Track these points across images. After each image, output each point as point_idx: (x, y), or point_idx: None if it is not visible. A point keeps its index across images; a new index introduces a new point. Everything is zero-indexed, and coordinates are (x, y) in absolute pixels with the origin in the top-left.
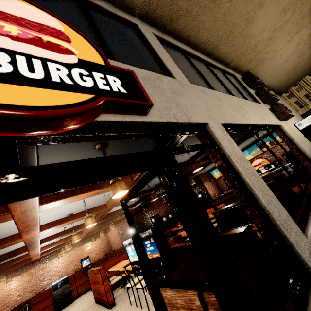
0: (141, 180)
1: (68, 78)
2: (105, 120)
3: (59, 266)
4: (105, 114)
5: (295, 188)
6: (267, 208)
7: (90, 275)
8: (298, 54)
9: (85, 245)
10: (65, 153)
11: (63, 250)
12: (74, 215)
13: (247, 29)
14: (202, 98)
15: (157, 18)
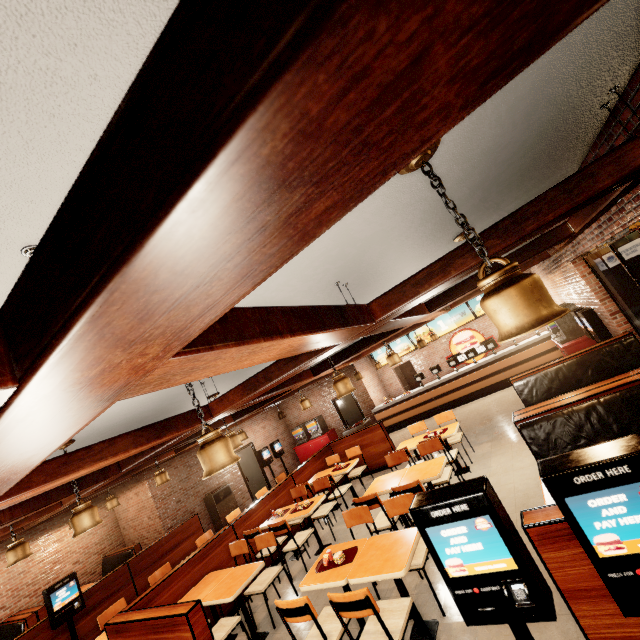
0: None
1: None
2: None
3: None
4: None
5: None
6: None
7: (122, 638)
8: None
9: (40, 542)
10: None
11: None
12: (115, 438)
13: None
14: None
15: None
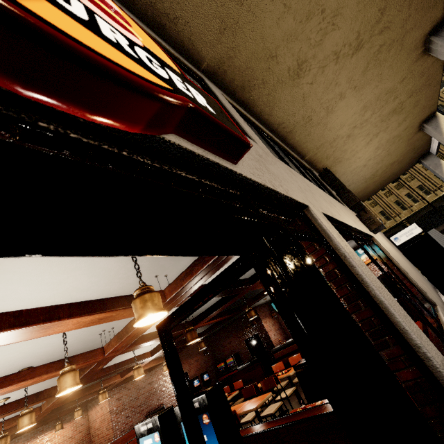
0: (218, 277)
1: (130, 49)
2: (178, 144)
3: None
4: (177, 136)
5: None
6: (423, 348)
7: None
8: (377, 160)
9: (38, 440)
10: None
11: None
12: (36, 367)
13: (326, 119)
14: (291, 176)
15: (226, 80)
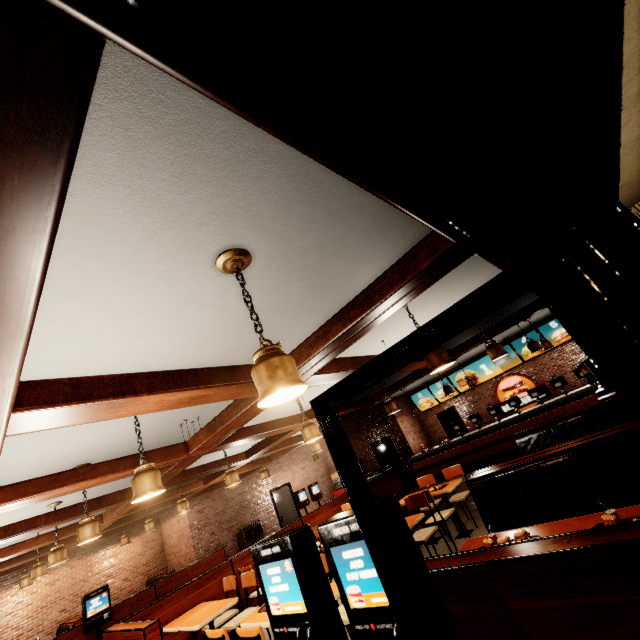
0: (451, 310)
1: None
2: None
3: (18, 611)
4: None
5: None
6: None
7: None
8: None
9: (99, 555)
10: (129, 259)
11: (39, 565)
12: (98, 464)
13: None
14: None
15: None
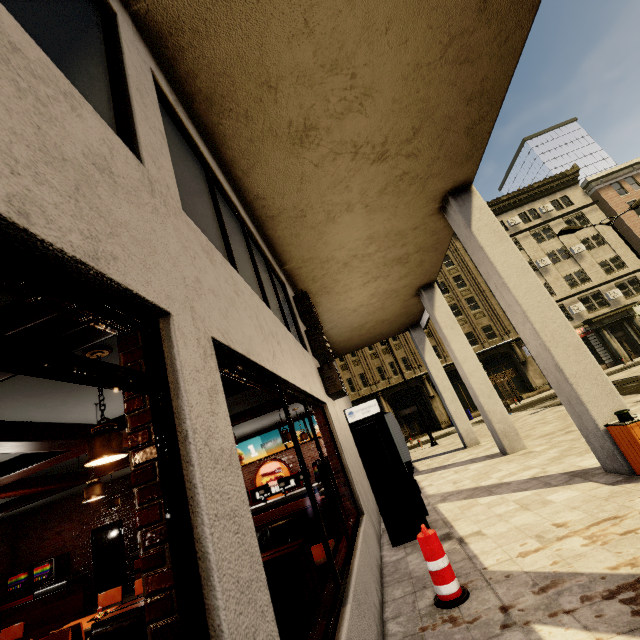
0: None
1: None
2: None
3: None
4: None
5: (318, 548)
6: None
7: None
8: (369, 310)
9: None
10: None
11: None
12: None
13: (325, 227)
14: (194, 257)
15: (181, 67)
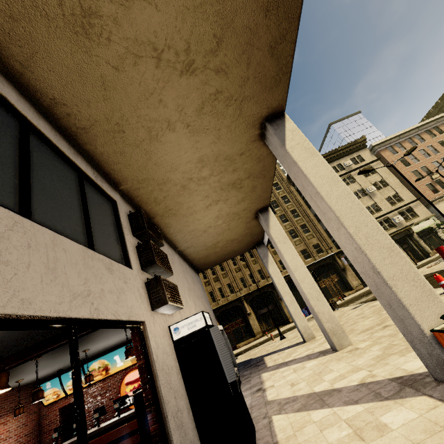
0: None
1: None
2: None
3: None
4: None
5: None
6: None
7: None
8: (218, 230)
9: None
10: None
11: None
12: None
13: (150, 146)
14: None
15: None
